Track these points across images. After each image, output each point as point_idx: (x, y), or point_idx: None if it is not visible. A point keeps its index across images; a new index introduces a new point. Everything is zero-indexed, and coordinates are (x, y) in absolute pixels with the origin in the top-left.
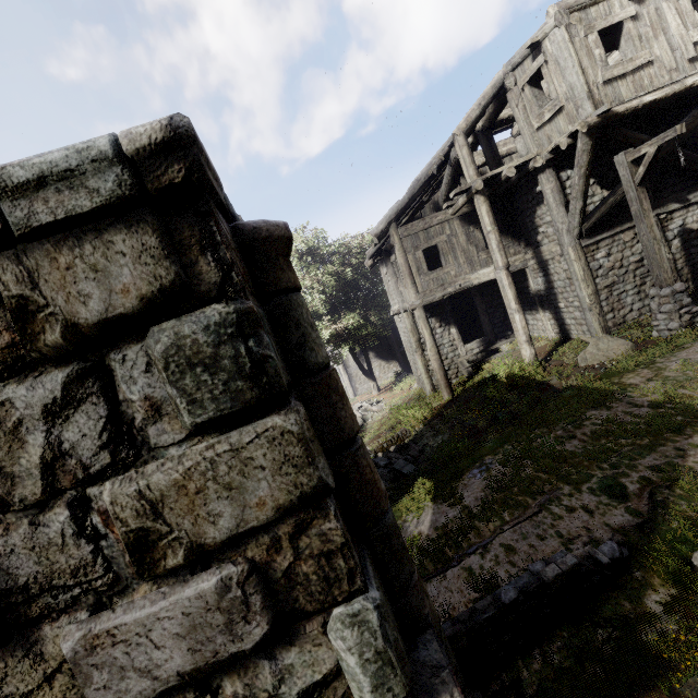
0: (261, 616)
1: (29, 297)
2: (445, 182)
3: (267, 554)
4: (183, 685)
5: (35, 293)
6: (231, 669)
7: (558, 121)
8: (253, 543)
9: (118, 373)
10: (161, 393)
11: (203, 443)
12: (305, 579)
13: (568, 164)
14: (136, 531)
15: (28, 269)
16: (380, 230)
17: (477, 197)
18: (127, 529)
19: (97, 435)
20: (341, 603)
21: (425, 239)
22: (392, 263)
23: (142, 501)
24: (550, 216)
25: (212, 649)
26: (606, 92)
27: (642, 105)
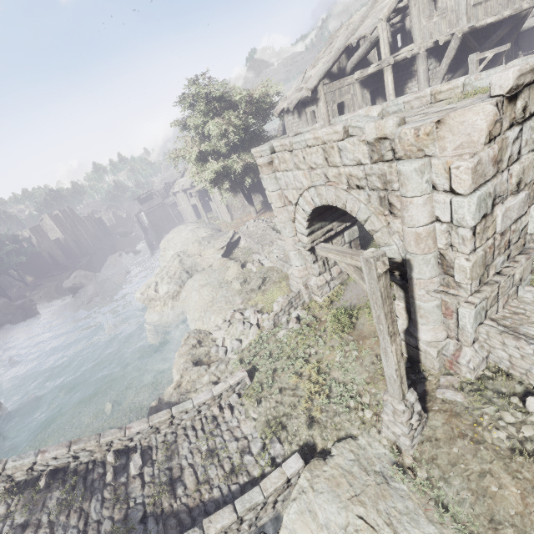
0: (527, 205)
1: (527, 102)
2: (360, 54)
3: (528, 189)
4: (513, 223)
5: (528, 101)
6: (515, 222)
7: (441, 24)
8: (527, 186)
9: (524, 130)
10: (528, 138)
11: (529, 154)
12: (530, 197)
13: (432, 54)
14: (520, 178)
15: (529, 93)
16: (314, 86)
17: (387, 70)
18: (519, 177)
19: (517, 150)
20: (533, 205)
21: (339, 96)
22: (305, 112)
23: (522, 169)
24: (417, 88)
25: (519, 213)
26: (473, 12)
27: (486, 25)
